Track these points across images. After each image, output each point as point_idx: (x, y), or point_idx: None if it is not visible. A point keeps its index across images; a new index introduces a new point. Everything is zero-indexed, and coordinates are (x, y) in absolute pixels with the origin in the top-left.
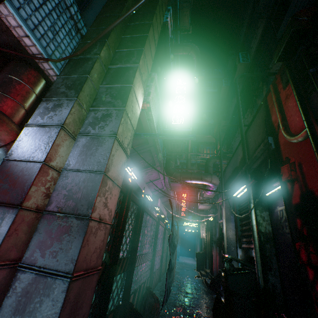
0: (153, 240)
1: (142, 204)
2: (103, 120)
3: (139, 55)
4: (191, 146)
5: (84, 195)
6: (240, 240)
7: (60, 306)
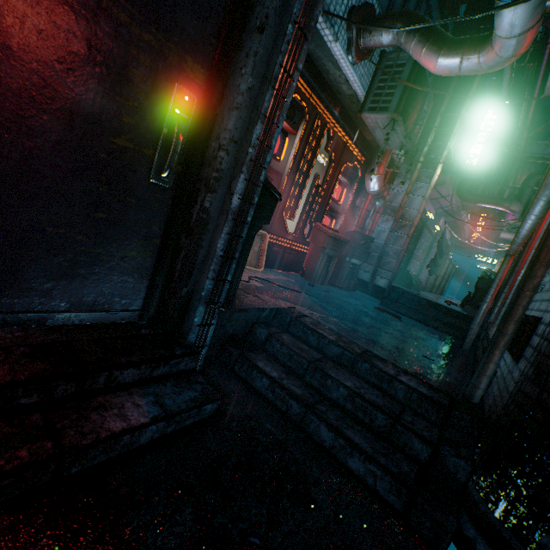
0: (426, 251)
1: (424, 221)
2: (420, 189)
3: (443, 149)
4: (525, 140)
5: (411, 217)
6: None
7: (405, 241)
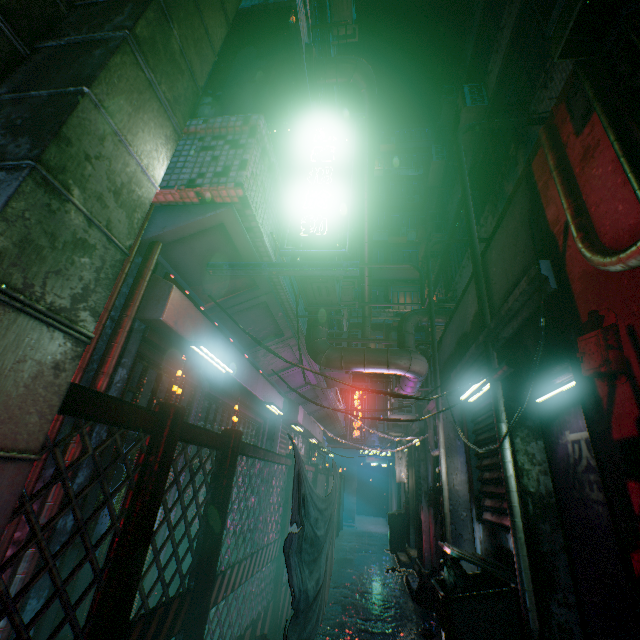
0: (281, 510)
1: (231, 442)
2: None
3: (139, 9)
4: (369, 289)
5: None
6: (479, 503)
7: None
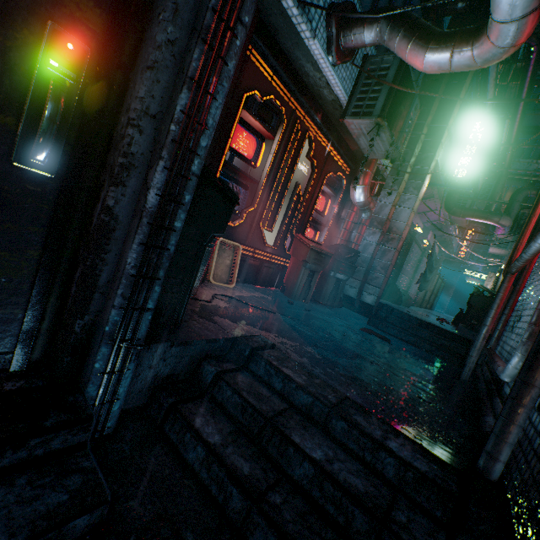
0: (415, 266)
1: (413, 235)
2: (407, 201)
3: (431, 160)
4: (510, 157)
5: (399, 230)
6: None
7: (393, 255)
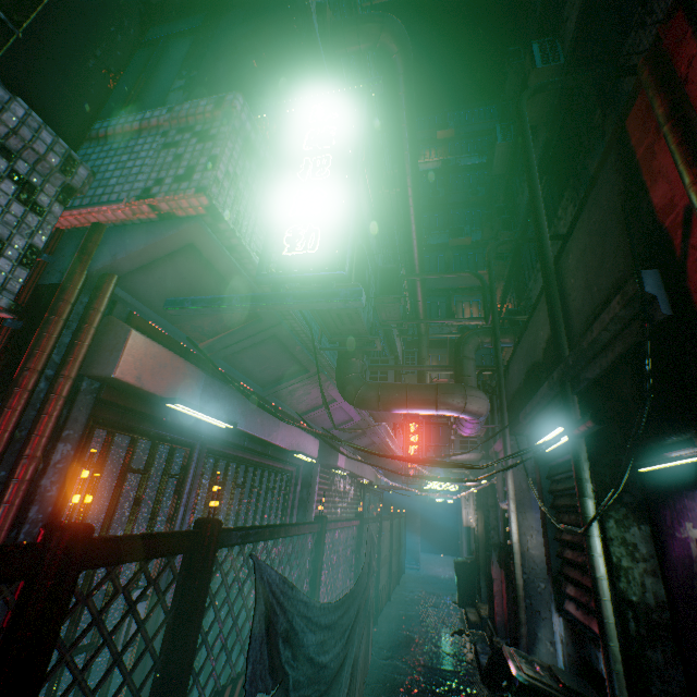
0: (307, 587)
1: (203, 539)
2: None
3: None
4: (423, 303)
5: None
6: (559, 587)
7: None
